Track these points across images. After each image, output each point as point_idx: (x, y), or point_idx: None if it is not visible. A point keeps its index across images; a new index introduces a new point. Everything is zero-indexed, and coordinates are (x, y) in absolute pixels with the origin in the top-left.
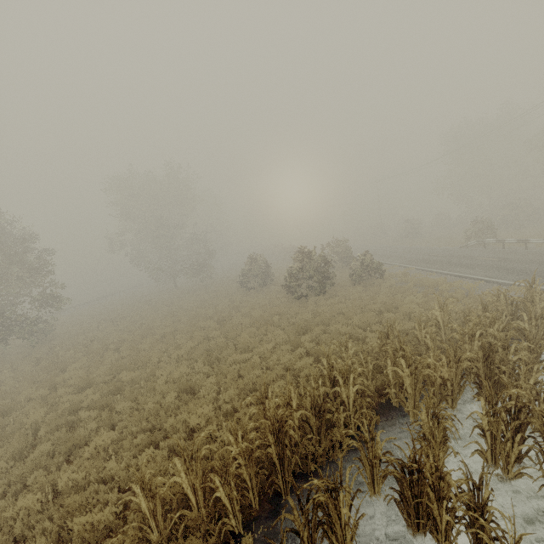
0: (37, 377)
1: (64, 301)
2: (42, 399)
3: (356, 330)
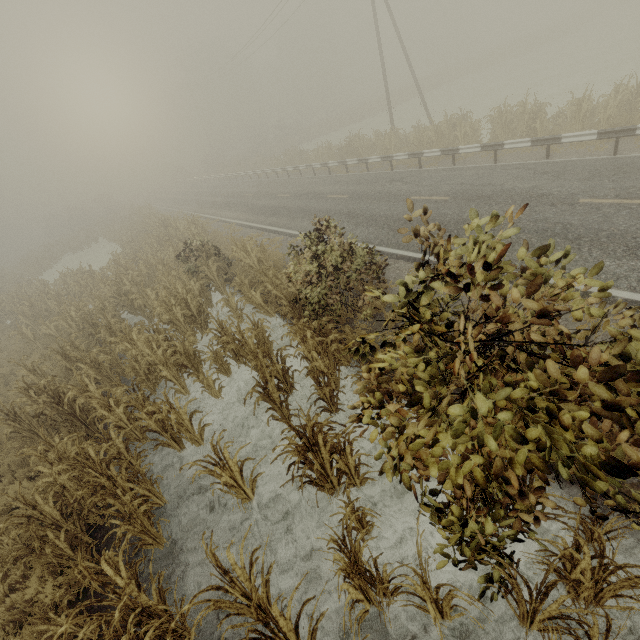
0: None
1: None
2: None
3: None
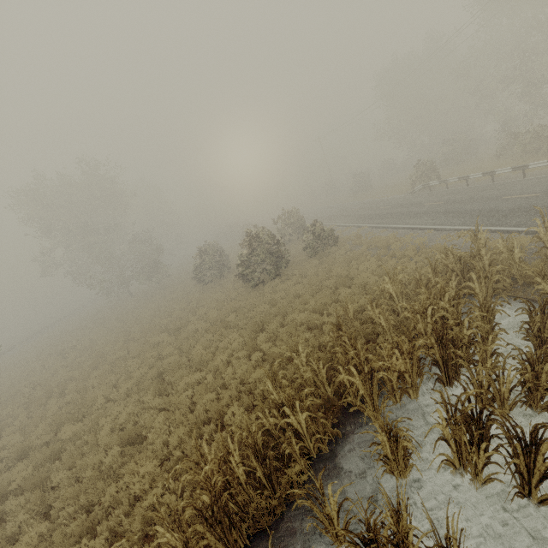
0: None
1: None
2: None
3: (313, 316)
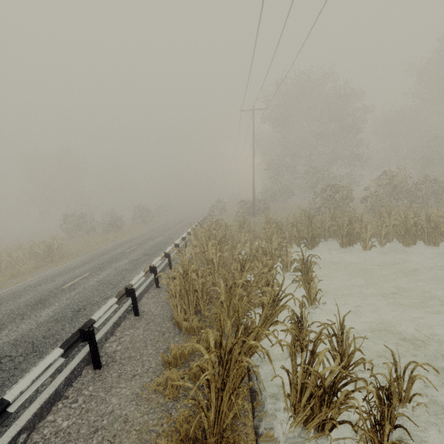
0: None
1: None
2: None
3: None
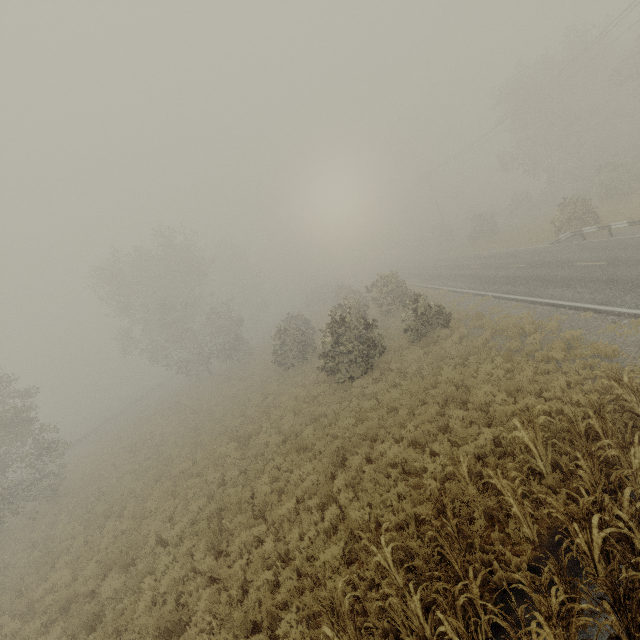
0: (23, 584)
1: (60, 449)
2: (14, 635)
3: (410, 454)
